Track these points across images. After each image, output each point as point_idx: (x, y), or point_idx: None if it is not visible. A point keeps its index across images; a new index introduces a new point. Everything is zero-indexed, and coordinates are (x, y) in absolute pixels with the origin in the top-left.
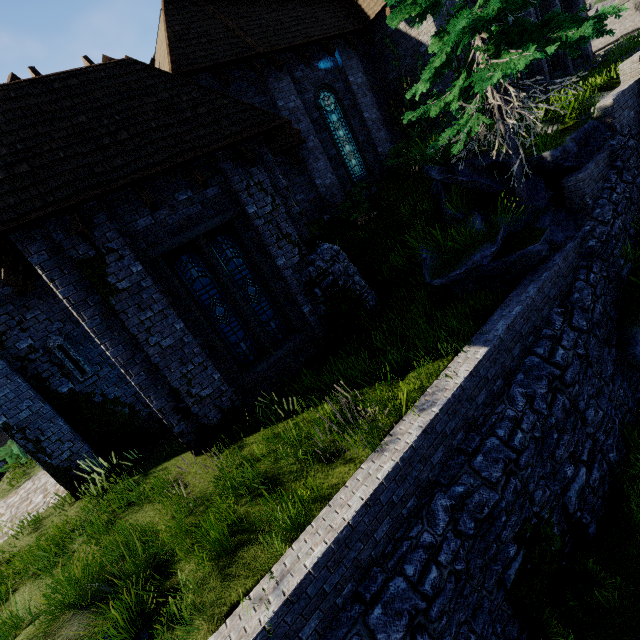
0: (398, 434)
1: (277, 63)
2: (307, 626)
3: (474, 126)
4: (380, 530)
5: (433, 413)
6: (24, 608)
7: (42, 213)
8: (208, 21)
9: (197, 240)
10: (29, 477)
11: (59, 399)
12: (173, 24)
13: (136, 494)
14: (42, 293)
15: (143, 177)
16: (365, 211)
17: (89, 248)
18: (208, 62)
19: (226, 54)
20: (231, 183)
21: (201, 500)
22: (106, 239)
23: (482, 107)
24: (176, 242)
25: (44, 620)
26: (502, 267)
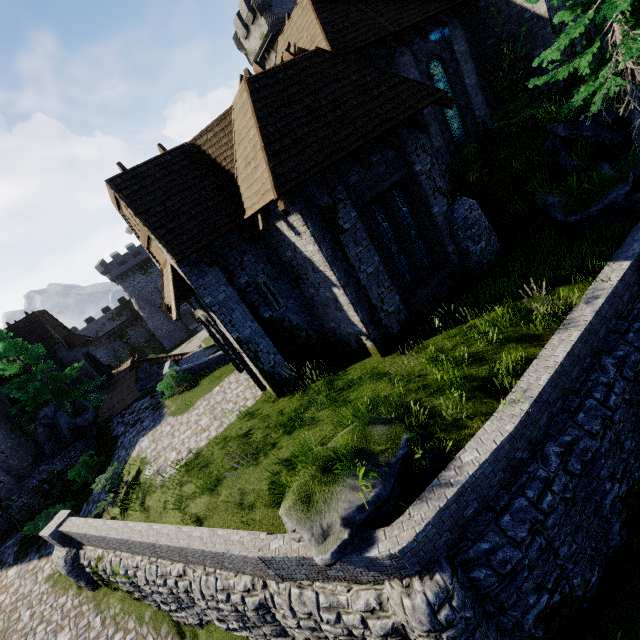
0: (574, 318)
1: (405, 40)
2: (542, 419)
3: (611, 88)
4: (573, 373)
5: (600, 303)
6: (299, 445)
7: (313, 172)
8: (344, 6)
9: (383, 193)
10: (197, 399)
11: (264, 323)
12: (319, 11)
13: (340, 385)
14: (252, 241)
15: (362, 144)
16: (477, 169)
17: (329, 199)
18: (356, 44)
19: (367, 36)
20: (405, 147)
21: (413, 376)
22: (337, 192)
23: (616, 71)
24: (373, 194)
25: (354, 430)
26: (627, 205)
